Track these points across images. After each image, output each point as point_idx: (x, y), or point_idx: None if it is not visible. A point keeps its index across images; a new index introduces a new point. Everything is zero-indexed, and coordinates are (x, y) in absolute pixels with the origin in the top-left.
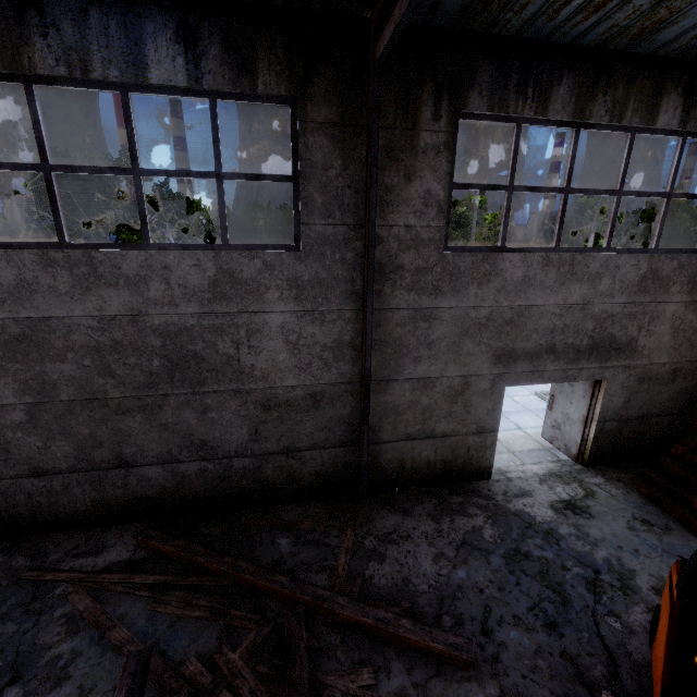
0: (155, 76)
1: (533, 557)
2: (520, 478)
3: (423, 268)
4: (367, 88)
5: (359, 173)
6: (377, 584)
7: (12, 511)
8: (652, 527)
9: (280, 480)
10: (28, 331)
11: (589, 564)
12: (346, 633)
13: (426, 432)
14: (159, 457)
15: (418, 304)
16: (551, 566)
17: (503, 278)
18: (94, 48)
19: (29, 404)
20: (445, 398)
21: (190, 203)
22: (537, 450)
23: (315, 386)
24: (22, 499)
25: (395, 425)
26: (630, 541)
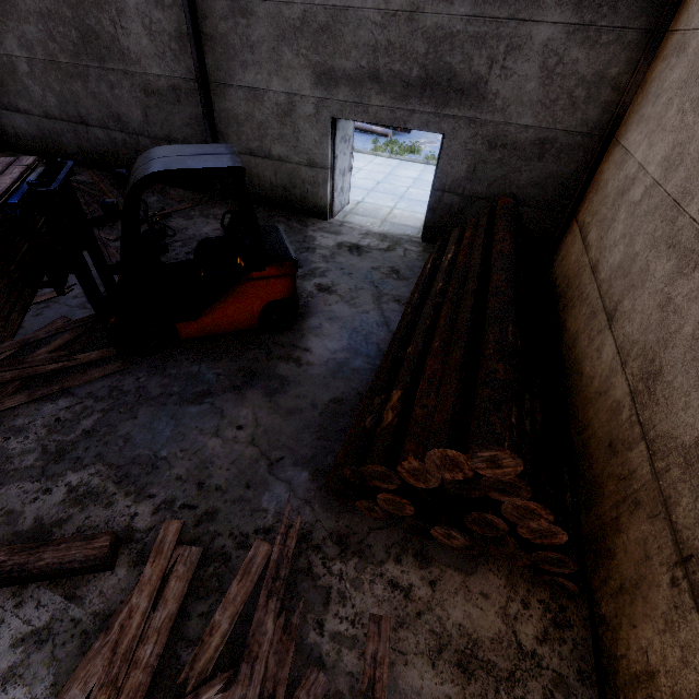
0: None
1: None
2: (350, 228)
3: None
4: None
5: None
6: (170, 224)
7: (46, 141)
8: (393, 274)
9: None
10: None
11: (302, 264)
12: None
13: (265, 152)
14: (99, 122)
15: None
16: None
17: None
18: None
19: (27, 59)
20: (275, 116)
21: None
22: (410, 226)
23: (173, 78)
24: (47, 134)
25: (239, 136)
26: (356, 270)
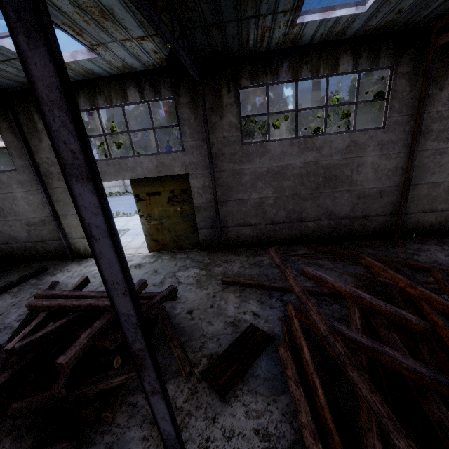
0: (340, 70)
1: None
2: None
3: (442, 130)
4: (427, 54)
5: (417, 91)
6: (421, 261)
7: (262, 237)
8: None
9: (359, 230)
10: (280, 170)
11: None
12: (416, 271)
13: (432, 209)
14: (314, 218)
15: (437, 147)
16: None
17: None
18: (321, 64)
19: (275, 197)
20: (445, 192)
21: None
22: None
23: (381, 187)
24: (265, 233)
25: (417, 205)
26: None
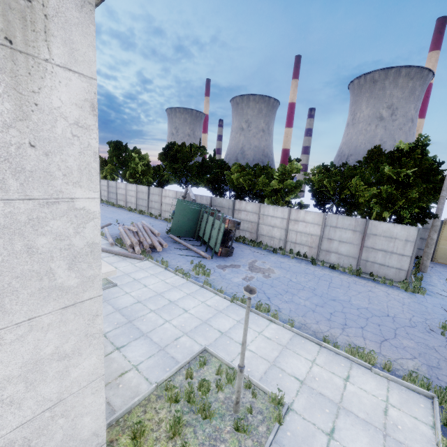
0: None
1: None
2: None
3: None
4: None
5: None
6: None
7: None
8: None
9: None
10: None
11: None
12: None
13: None
14: None
15: None
16: None
17: None
18: None
19: None
20: None
21: (225, 164)
22: None
23: None
24: None
25: None
26: None
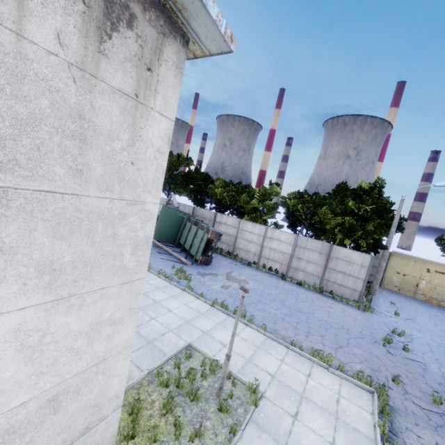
0: None
1: None
2: None
3: None
4: None
5: None
6: None
7: None
8: None
9: None
10: None
11: None
12: None
13: None
14: None
15: None
16: None
17: None
18: None
19: None
20: None
21: (209, 178)
22: None
23: None
24: None
25: None
26: None
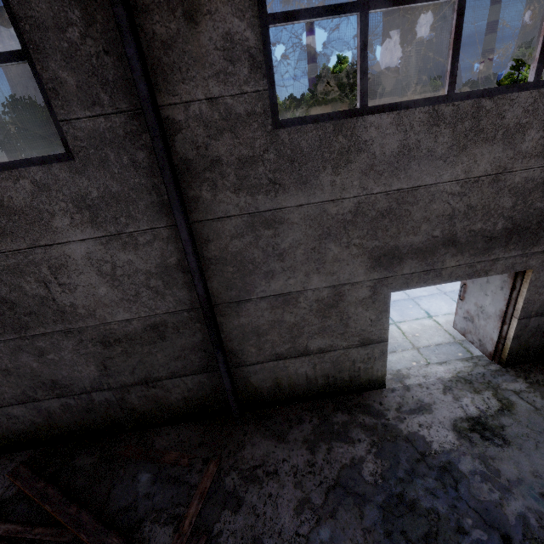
0: None
1: (420, 509)
2: (419, 386)
3: (248, 157)
4: None
5: (114, 25)
6: None
7: None
8: None
9: (148, 408)
10: None
11: (496, 525)
12: None
13: (298, 350)
14: (17, 398)
15: (254, 207)
16: (442, 527)
17: (369, 154)
18: None
19: None
20: (315, 312)
21: None
22: (446, 344)
23: (152, 316)
24: None
25: (260, 346)
26: None
